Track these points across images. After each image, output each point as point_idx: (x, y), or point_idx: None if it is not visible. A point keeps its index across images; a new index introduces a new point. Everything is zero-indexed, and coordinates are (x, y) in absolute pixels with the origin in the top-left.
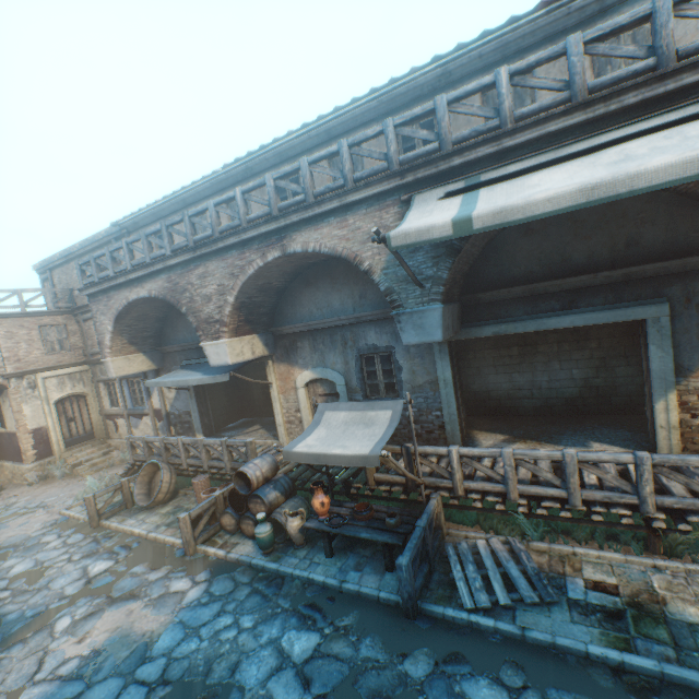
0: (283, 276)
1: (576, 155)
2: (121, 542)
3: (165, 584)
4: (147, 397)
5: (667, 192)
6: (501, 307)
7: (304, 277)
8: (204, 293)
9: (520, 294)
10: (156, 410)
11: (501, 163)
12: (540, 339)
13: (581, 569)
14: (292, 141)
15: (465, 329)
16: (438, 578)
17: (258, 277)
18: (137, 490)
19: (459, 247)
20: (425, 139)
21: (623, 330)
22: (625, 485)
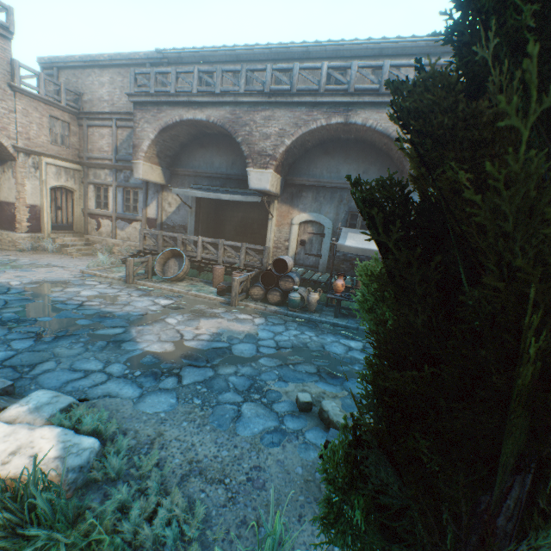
0: (316, 141)
1: None
2: (166, 293)
3: (232, 315)
4: (144, 206)
5: None
6: None
7: (324, 147)
8: (264, 131)
9: None
10: (149, 218)
11: None
12: None
13: None
14: (352, 45)
15: None
16: None
17: (311, 133)
18: (156, 267)
19: None
20: None
21: None
22: None
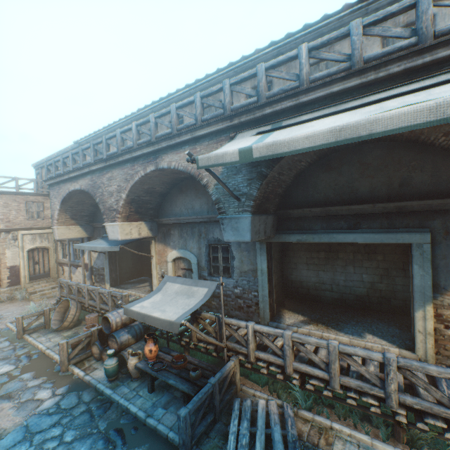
0: (163, 184)
1: (350, 109)
2: (28, 352)
3: (34, 392)
4: (82, 254)
5: (434, 147)
6: (305, 221)
7: (179, 187)
8: (110, 190)
9: (318, 213)
10: (86, 263)
11: (299, 113)
12: (340, 248)
13: (333, 444)
14: (180, 96)
15: (278, 234)
16: (219, 427)
17: (143, 183)
18: (54, 317)
19: (266, 173)
20: (249, 94)
21: (403, 249)
22: (375, 379)
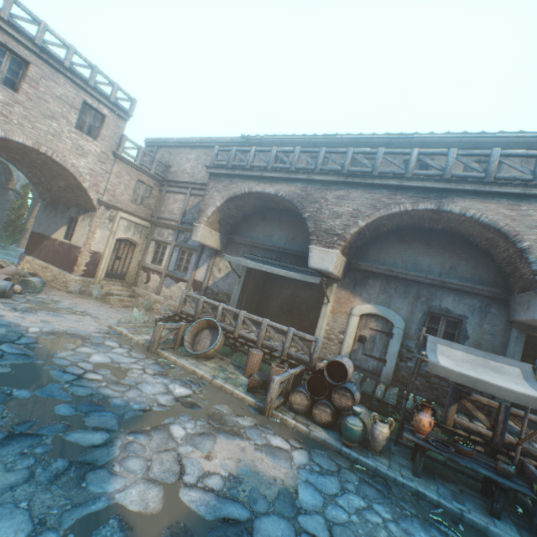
0: (393, 226)
1: None
2: (187, 375)
3: (262, 435)
4: (194, 267)
5: None
6: None
7: (400, 234)
8: (335, 210)
9: None
10: (196, 280)
11: None
12: None
13: None
14: (442, 138)
15: None
16: None
17: (390, 217)
18: (186, 337)
19: None
20: None
21: None
22: None
